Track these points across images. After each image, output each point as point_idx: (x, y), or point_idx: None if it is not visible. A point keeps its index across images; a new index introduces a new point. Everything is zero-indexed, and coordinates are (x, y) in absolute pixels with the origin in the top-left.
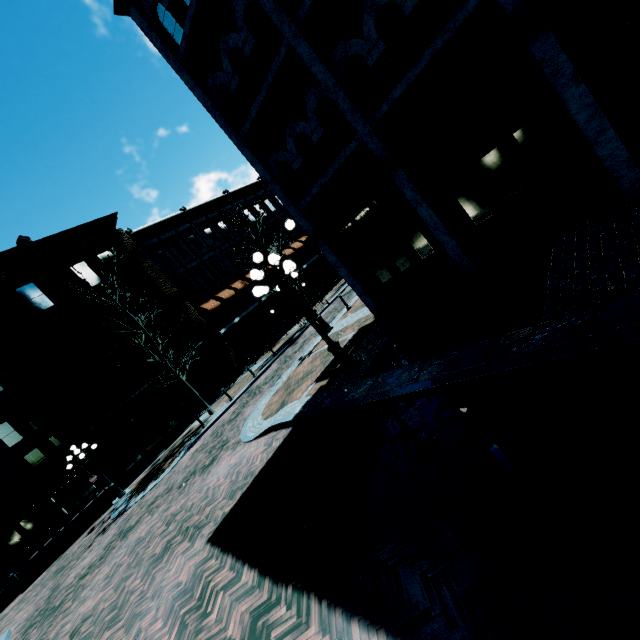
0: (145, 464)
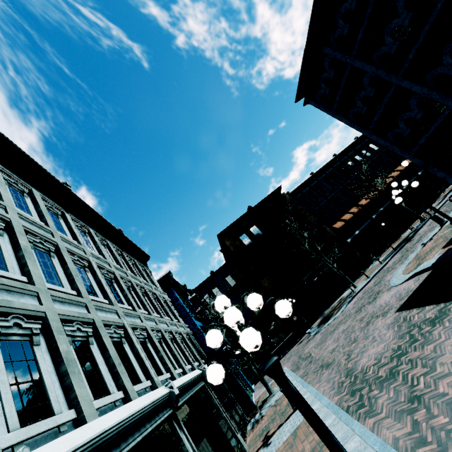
0: (317, 316)
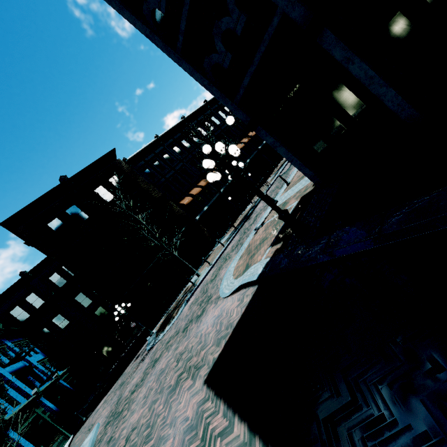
0: (162, 313)
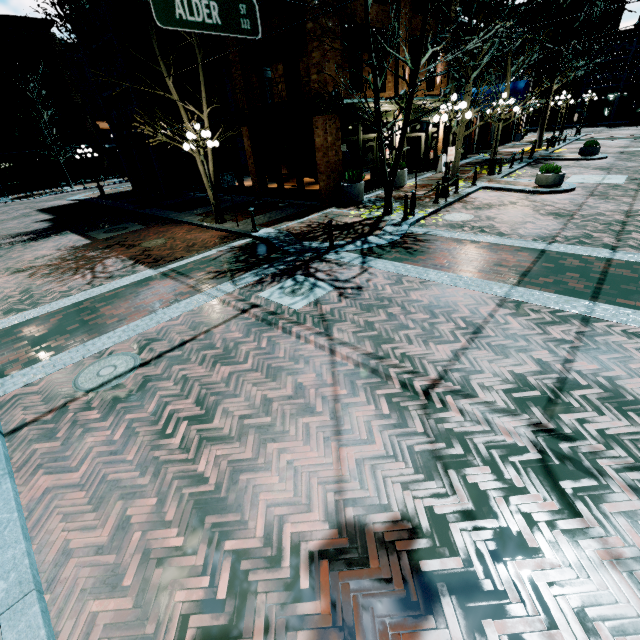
0: (24, 191)
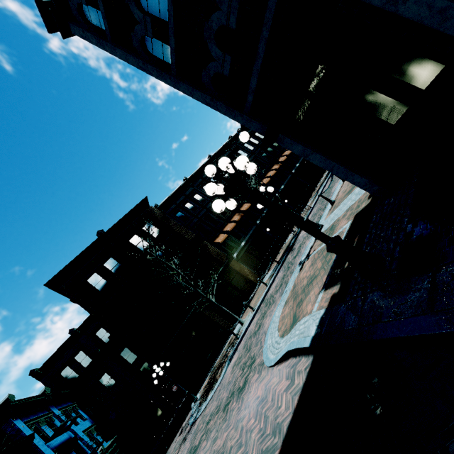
0: (207, 370)
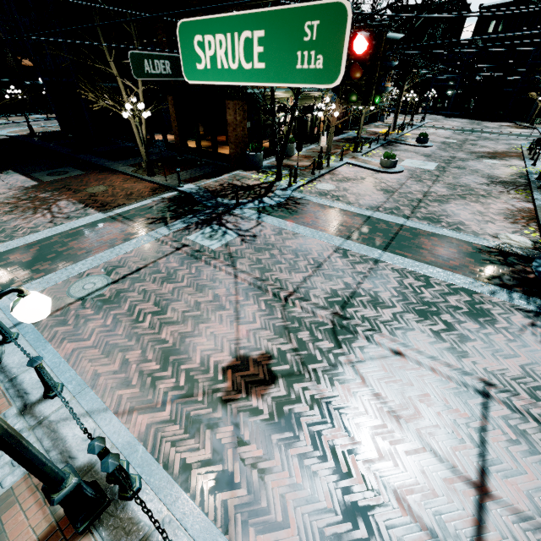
0: None
